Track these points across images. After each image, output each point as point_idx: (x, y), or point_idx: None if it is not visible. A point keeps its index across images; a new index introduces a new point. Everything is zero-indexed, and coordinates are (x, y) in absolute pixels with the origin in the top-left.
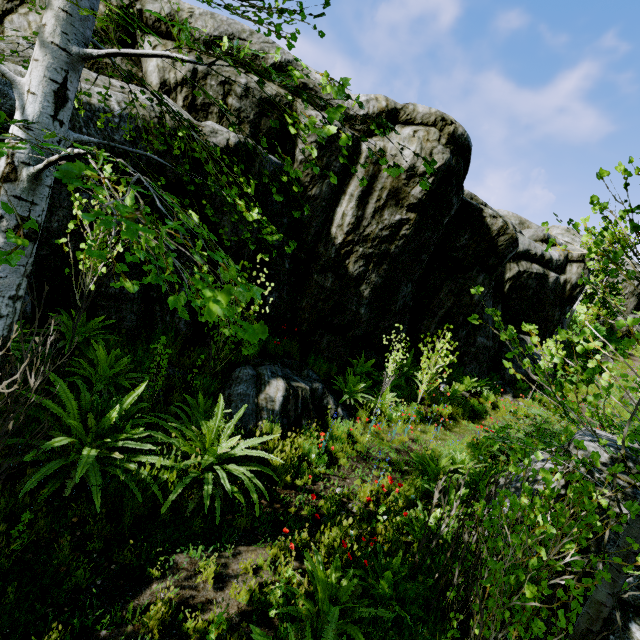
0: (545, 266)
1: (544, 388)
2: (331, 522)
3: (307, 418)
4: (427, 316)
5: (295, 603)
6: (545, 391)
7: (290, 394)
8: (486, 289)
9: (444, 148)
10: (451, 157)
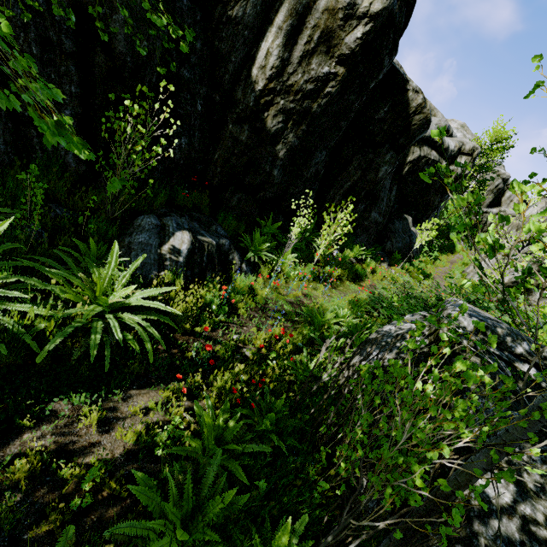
0: (441, 154)
1: (412, 260)
2: (225, 366)
3: (212, 271)
4: (334, 187)
5: (182, 443)
6: (412, 262)
7: (195, 247)
8: (390, 168)
9: None
10: None
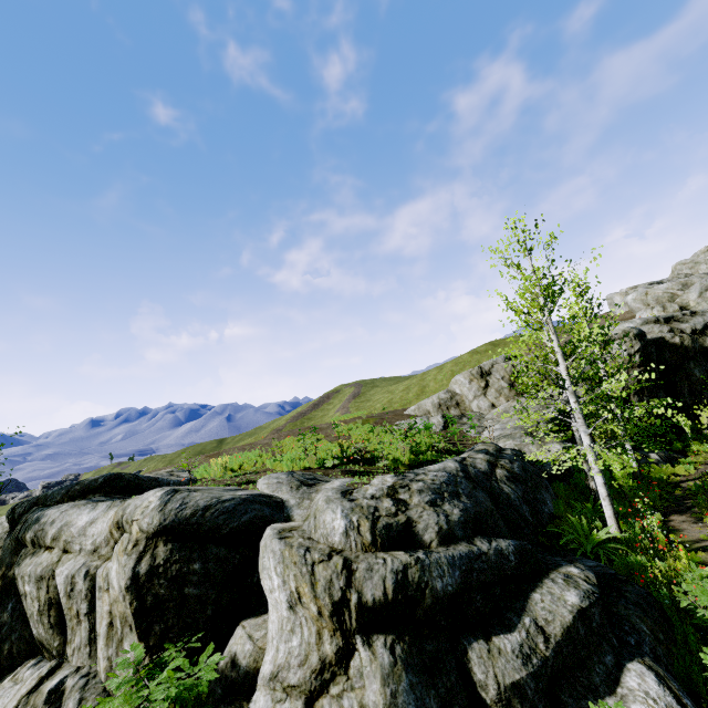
0: None
1: None
2: None
3: (672, 461)
4: (679, 397)
5: None
6: None
7: (659, 455)
8: (699, 367)
9: (635, 341)
10: (640, 341)
